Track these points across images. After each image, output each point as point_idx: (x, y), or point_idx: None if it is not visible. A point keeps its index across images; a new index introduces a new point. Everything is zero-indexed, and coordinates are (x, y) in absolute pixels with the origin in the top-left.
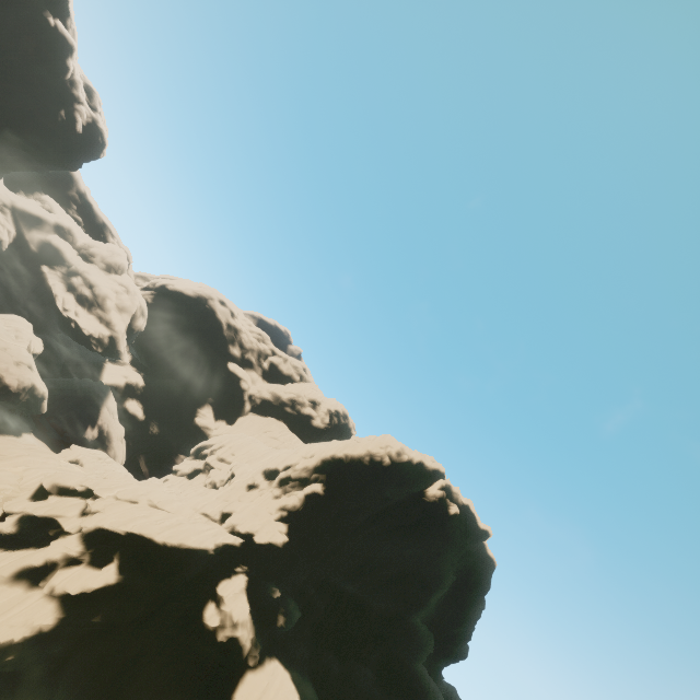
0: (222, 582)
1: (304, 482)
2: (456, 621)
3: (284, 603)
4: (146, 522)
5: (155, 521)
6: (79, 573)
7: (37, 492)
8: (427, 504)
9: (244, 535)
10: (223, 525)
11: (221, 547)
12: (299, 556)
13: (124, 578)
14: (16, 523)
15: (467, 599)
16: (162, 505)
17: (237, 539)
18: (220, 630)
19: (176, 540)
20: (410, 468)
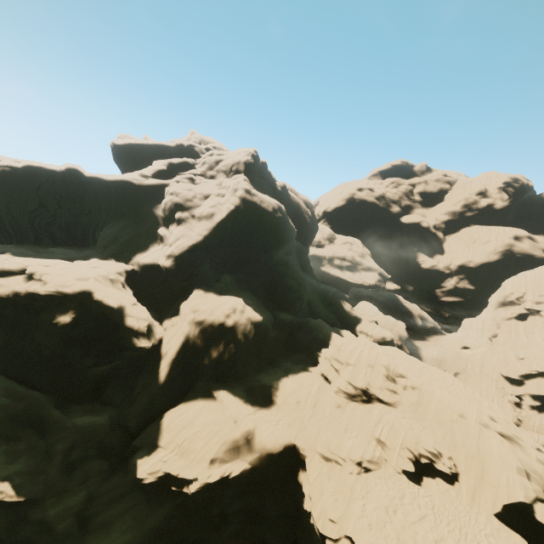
0: None
1: None
2: None
3: None
4: None
5: None
6: None
7: (508, 380)
8: None
9: None
10: None
11: None
12: None
13: None
14: (534, 400)
15: None
16: None
17: None
18: None
19: None
20: None
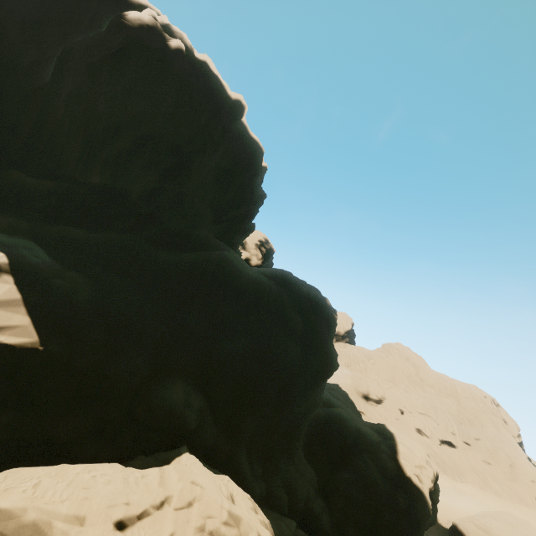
0: None
1: None
2: (236, 202)
3: None
4: None
5: None
6: None
7: None
8: (131, 32)
9: None
10: None
11: None
12: None
13: None
14: None
15: (242, 183)
16: None
17: None
18: None
19: None
20: None
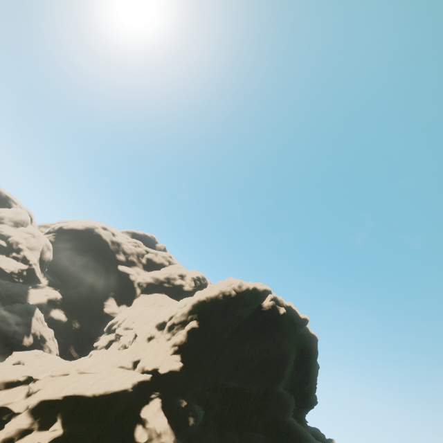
0: (143, 408)
1: (184, 324)
2: (304, 382)
3: (191, 408)
4: (76, 384)
5: (84, 382)
6: (31, 439)
7: None
8: (265, 312)
9: (151, 371)
10: (136, 370)
11: (137, 384)
12: (193, 373)
13: (67, 430)
14: None
15: (307, 366)
16: (87, 370)
17: (147, 375)
18: (149, 442)
19: (102, 390)
20: (249, 293)
